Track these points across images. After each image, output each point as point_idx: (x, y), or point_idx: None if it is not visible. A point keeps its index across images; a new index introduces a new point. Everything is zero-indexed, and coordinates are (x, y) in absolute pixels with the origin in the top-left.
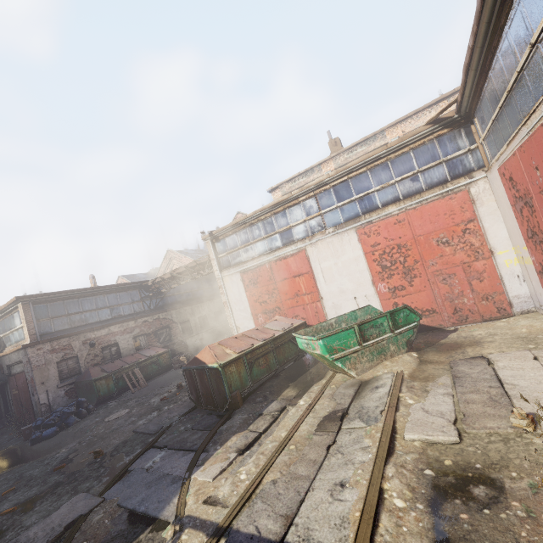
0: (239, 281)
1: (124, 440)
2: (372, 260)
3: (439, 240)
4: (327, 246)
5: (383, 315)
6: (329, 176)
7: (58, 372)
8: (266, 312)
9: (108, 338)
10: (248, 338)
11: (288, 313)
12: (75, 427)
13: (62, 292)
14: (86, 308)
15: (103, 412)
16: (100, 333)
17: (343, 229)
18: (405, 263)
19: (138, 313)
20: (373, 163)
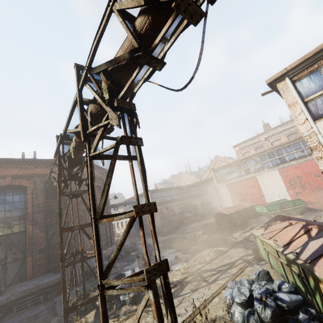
0: (226, 187)
1: (199, 234)
2: (285, 181)
3: (315, 175)
4: (265, 175)
5: (289, 201)
6: (265, 150)
7: (159, 217)
8: (238, 200)
9: (171, 207)
10: (236, 207)
11: (248, 201)
12: (174, 233)
13: (158, 189)
14: (164, 195)
15: (180, 231)
16: (169, 205)
17: (272, 169)
18: (300, 183)
19: (179, 199)
20: (284, 145)
